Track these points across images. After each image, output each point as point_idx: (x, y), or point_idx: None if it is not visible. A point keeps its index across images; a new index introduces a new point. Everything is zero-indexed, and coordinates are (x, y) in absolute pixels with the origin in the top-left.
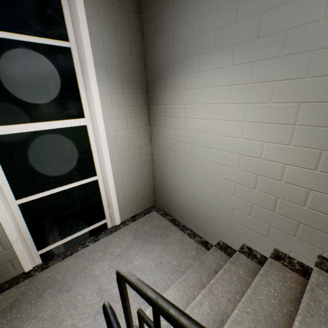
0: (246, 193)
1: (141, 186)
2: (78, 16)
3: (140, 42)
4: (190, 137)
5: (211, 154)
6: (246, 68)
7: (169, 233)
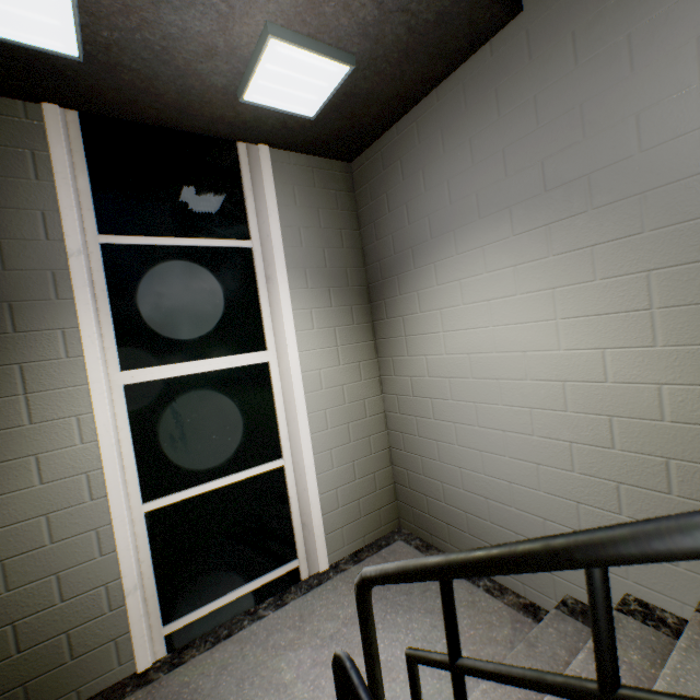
0: (597, 462)
1: (367, 482)
2: (266, 206)
3: (354, 228)
4: (458, 365)
5: (506, 390)
6: (538, 236)
7: None
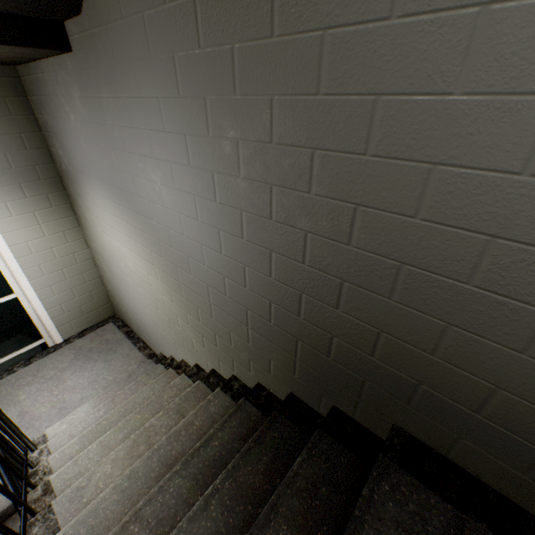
0: (157, 313)
1: (86, 297)
2: None
3: (36, 130)
4: (112, 252)
5: (129, 273)
6: (119, 208)
7: (118, 349)
